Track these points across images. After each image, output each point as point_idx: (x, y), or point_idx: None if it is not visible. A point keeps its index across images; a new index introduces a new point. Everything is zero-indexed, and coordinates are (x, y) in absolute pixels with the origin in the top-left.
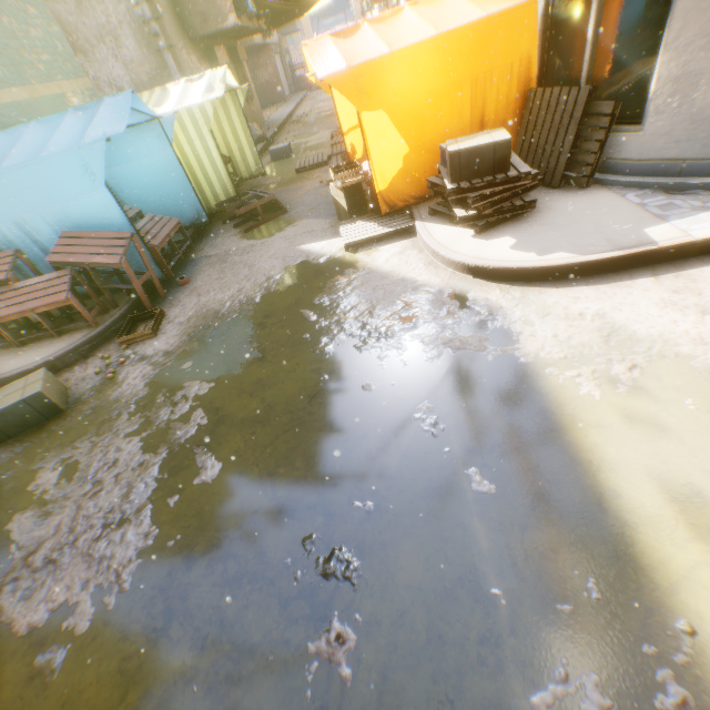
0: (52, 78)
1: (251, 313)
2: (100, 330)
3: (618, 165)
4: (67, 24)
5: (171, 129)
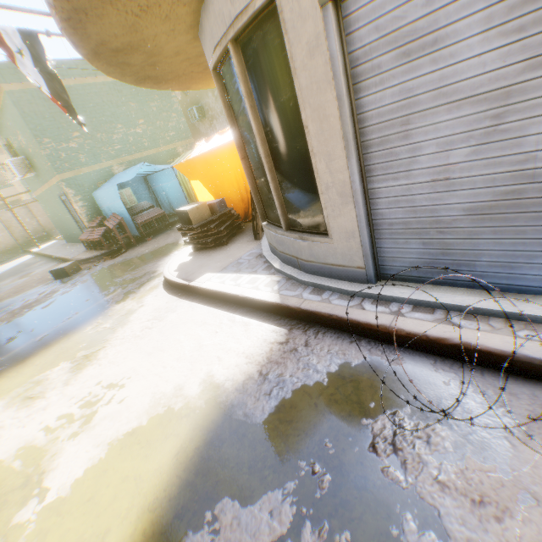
0: (171, 141)
1: (131, 260)
2: (107, 251)
3: None
4: (211, 107)
5: (176, 171)
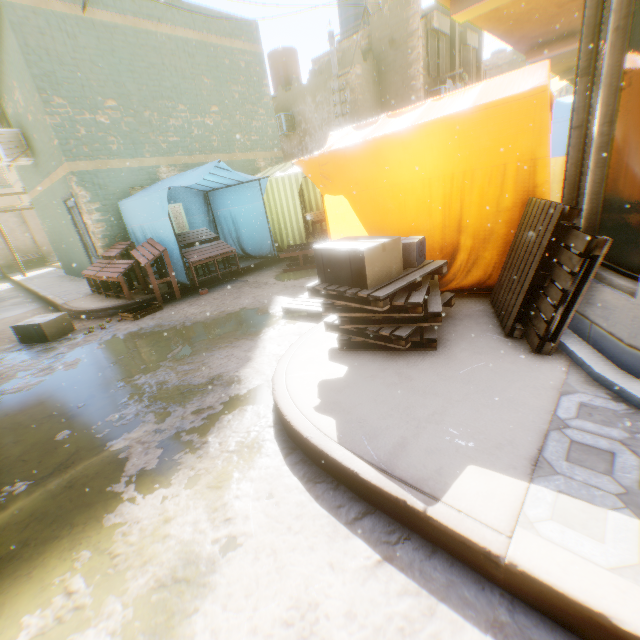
0: (252, 149)
1: (172, 331)
2: (127, 303)
3: (605, 340)
4: (307, 118)
5: (265, 187)
